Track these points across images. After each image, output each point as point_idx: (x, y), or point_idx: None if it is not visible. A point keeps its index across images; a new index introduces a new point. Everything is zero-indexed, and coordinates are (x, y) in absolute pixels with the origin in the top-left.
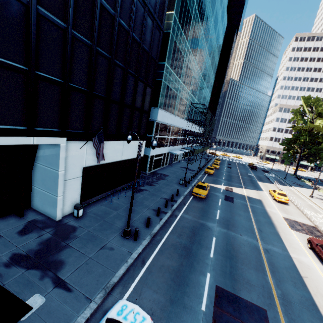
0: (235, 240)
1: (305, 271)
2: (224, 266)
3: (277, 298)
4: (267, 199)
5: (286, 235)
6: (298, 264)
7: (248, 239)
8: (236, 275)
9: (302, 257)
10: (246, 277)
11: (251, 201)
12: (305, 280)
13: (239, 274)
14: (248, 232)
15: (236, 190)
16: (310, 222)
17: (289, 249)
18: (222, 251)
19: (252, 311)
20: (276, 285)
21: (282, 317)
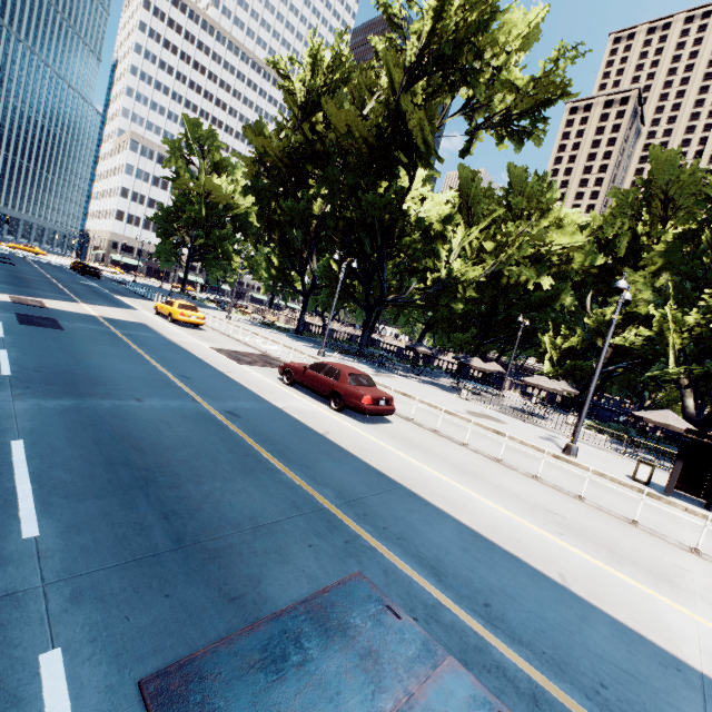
0: (129, 420)
1: (318, 423)
2: (135, 535)
3: (340, 511)
4: (159, 323)
5: (242, 375)
6: (300, 417)
7: (168, 404)
8: (209, 533)
9: (294, 402)
10: (239, 515)
11: (121, 325)
12: (333, 439)
13: (214, 522)
14: (157, 389)
15: (59, 305)
16: (256, 350)
17: (266, 395)
18: (89, 476)
19: (348, 623)
20: (314, 481)
21: (390, 552)
